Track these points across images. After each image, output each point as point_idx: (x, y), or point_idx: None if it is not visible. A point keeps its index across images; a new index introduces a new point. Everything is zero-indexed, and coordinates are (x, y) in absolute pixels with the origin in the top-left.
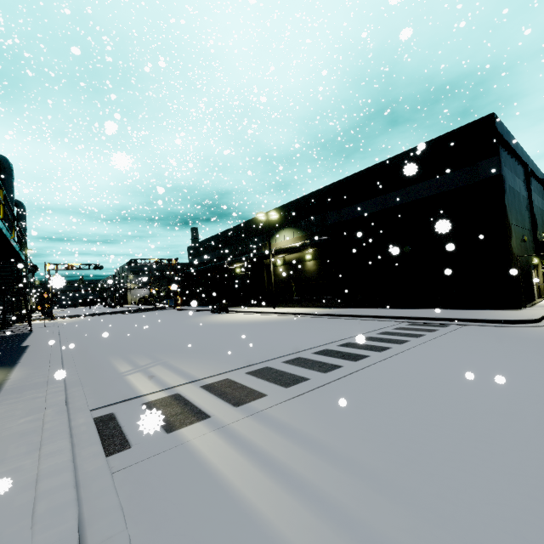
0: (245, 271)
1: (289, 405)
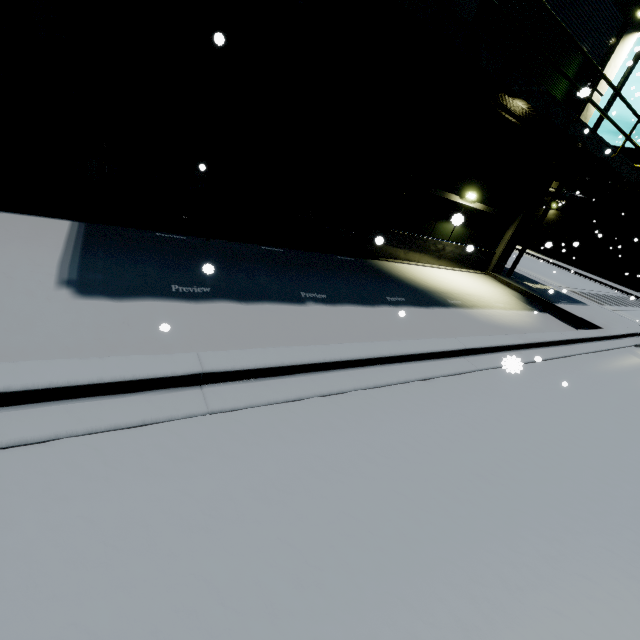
0: None
1: (622, 312)
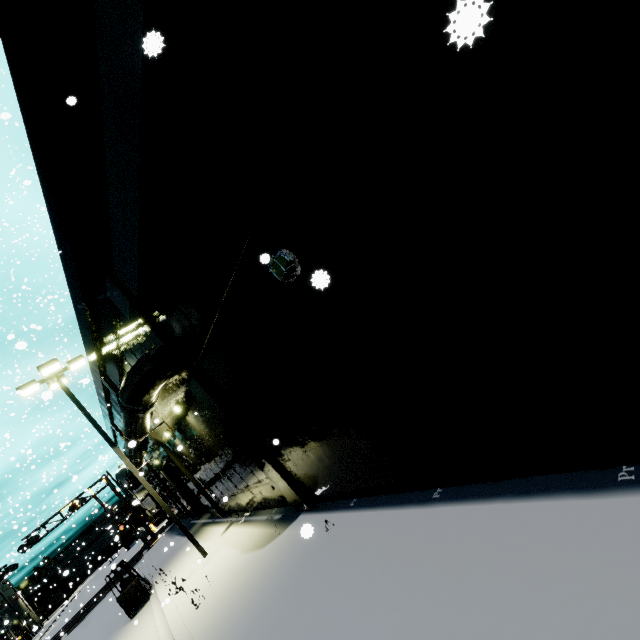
0: (162, 460)
1: None
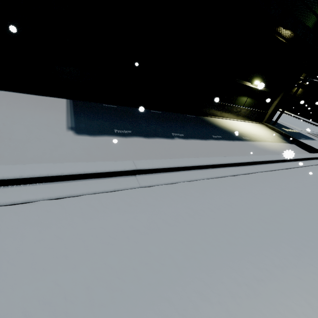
0: None
1: None
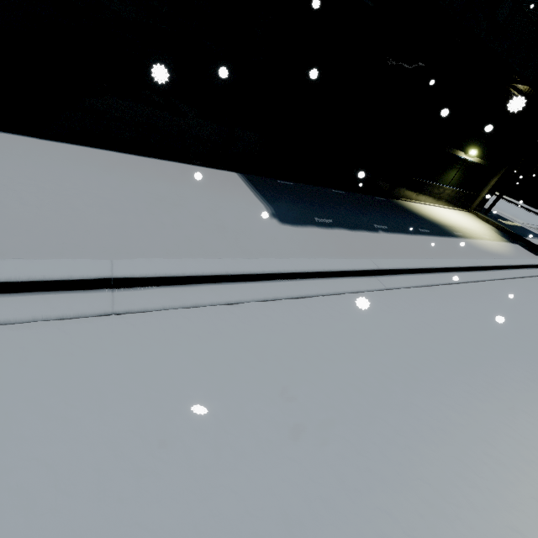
0: None
1: None
